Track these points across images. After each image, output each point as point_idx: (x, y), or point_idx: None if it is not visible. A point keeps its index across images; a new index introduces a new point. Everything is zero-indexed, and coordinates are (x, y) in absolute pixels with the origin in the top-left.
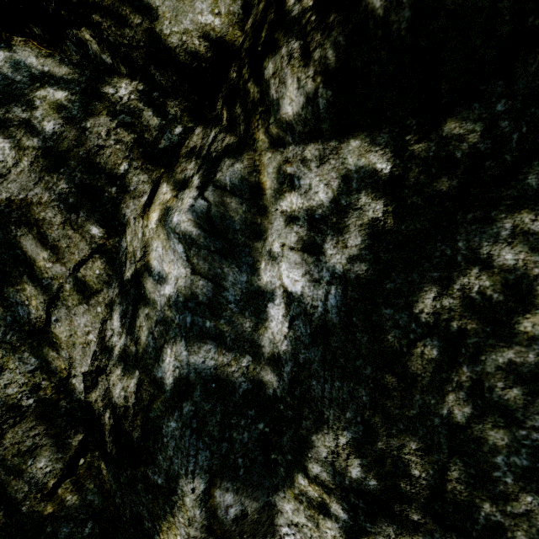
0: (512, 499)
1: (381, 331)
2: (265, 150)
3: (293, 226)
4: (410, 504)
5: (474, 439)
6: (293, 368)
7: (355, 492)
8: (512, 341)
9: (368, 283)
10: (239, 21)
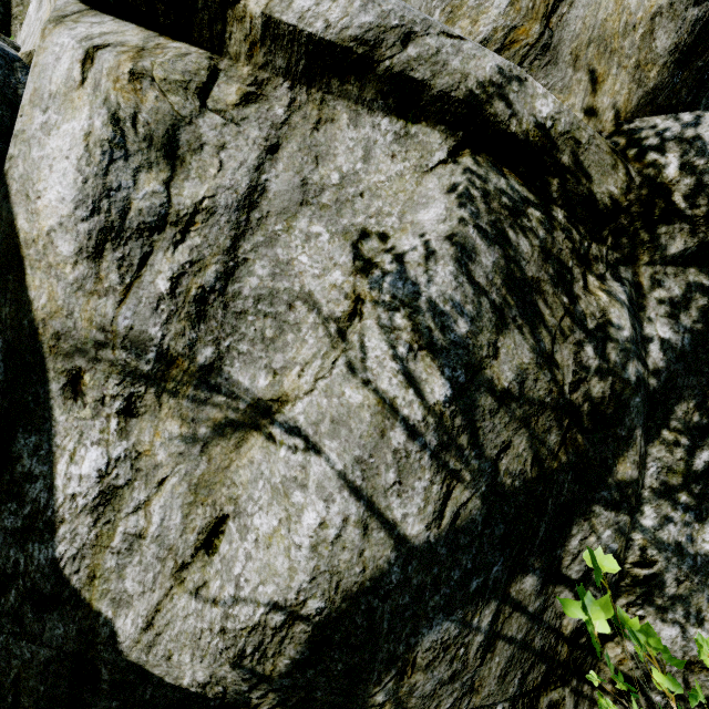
0: None
1: None
2: (642, 265)
3: (662, 305)
4: None
5: None
6: (667, 374)
7: (695, 428)
8: None
9: (703, 332)
10: (625, 193)
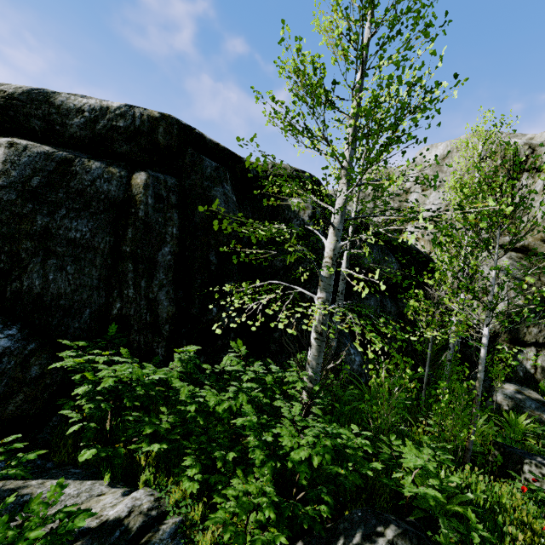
0: None
1: None
2: None
3: None
4: None
5: None
6: None
7: None
8: None
9: None
10: None
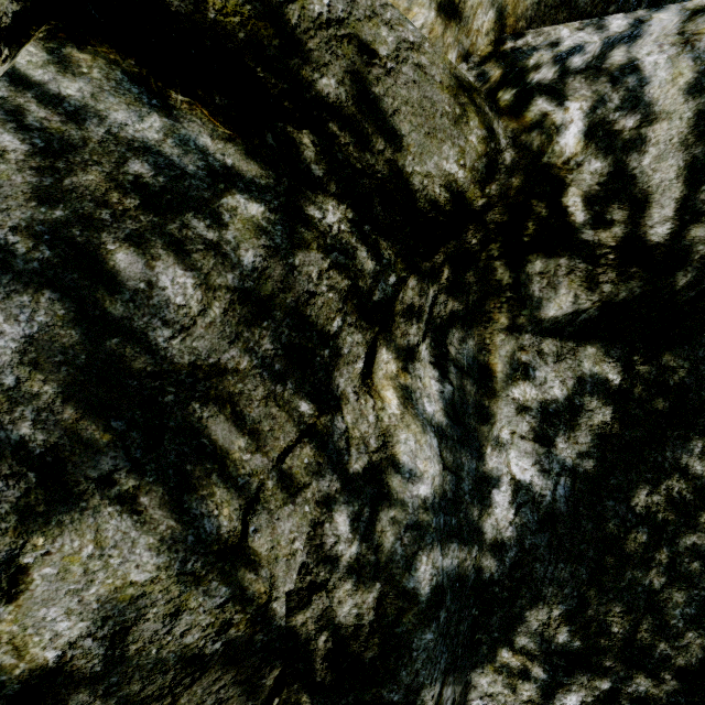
0: (679, 637)
1: (604, 520)
2: (498, 330)
3: (525, 415)
4: (605, 655)
5: (664, 599)
6: (518, 553)
7: (559, 654)
8: (696, 529)
9: (595, 478)
10: (481, 180)
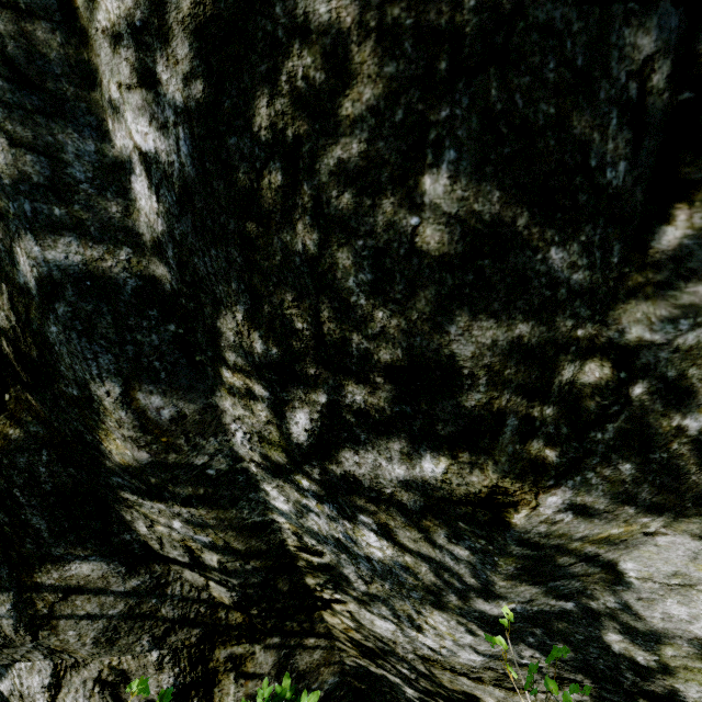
0: (370, 321)
1: (233, 170)
2: None
3: (120, 50)
4: (305, 361)
5: (329, 268)
6: (174, 250)
7: (266, 367)
8: (338, 134)
9: (208, 109)
10: None
